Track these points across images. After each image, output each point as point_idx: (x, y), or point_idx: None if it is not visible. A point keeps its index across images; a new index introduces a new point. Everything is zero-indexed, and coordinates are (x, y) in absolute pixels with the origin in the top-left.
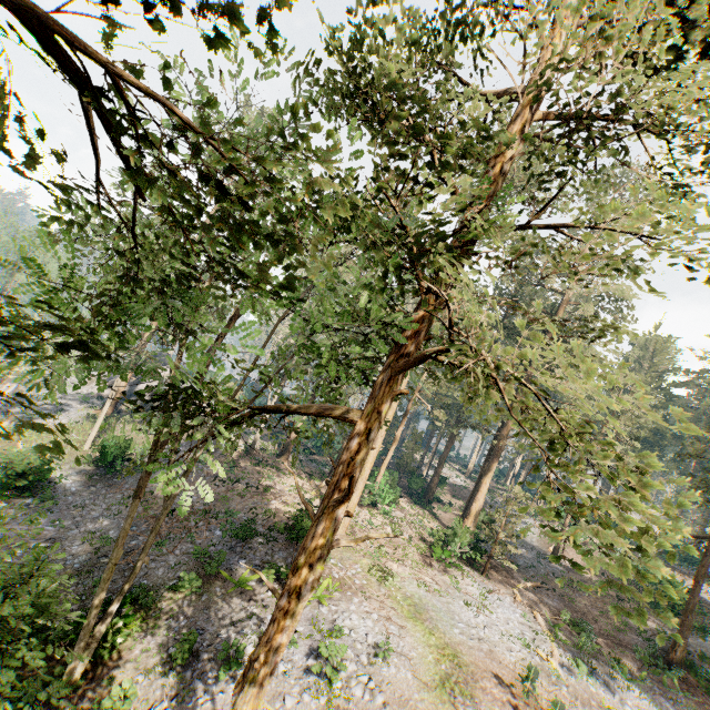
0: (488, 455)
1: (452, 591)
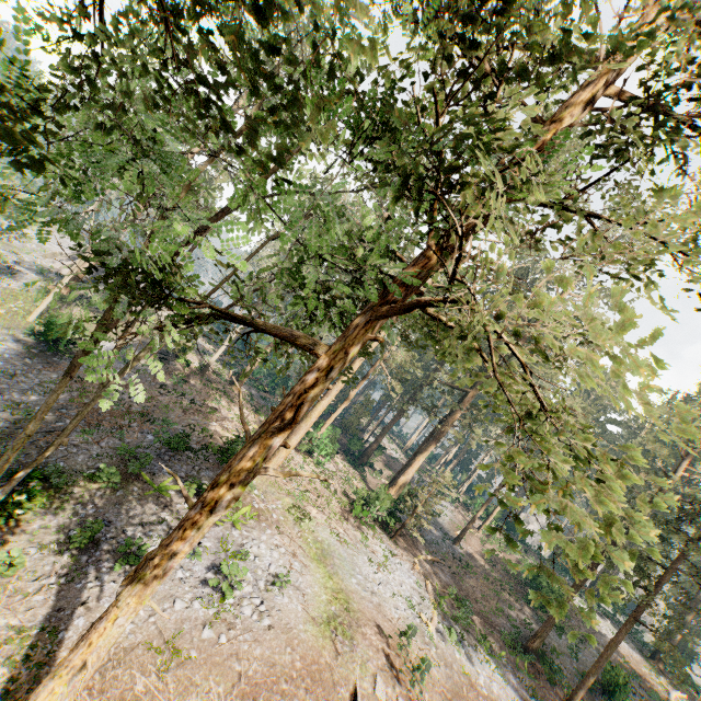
0: (429, 437)
1: (360, 546)
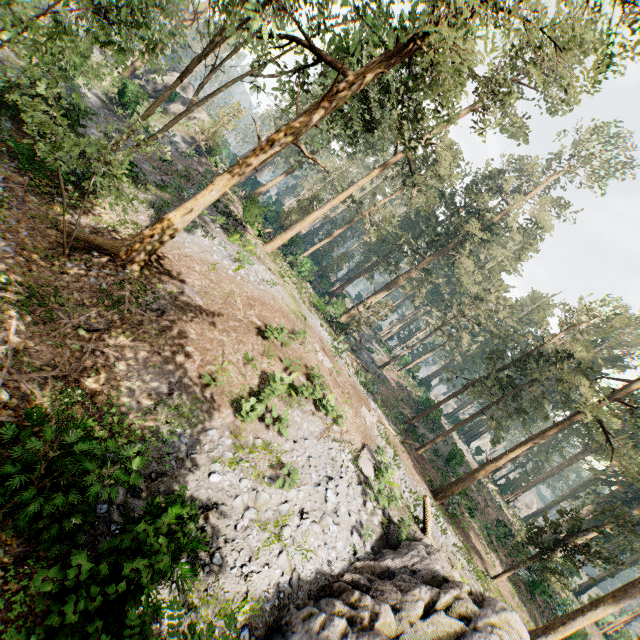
0: (385, 286)
1: (316, 318)
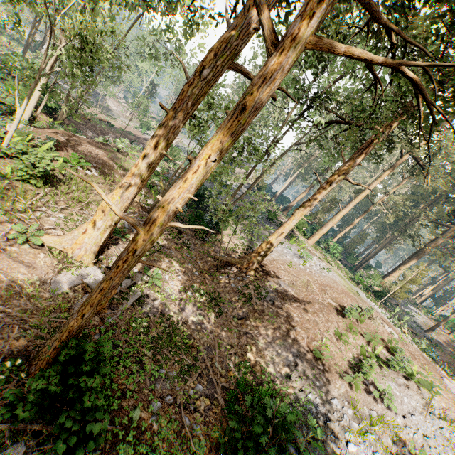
0: (412, 256)
1: (360, 291)
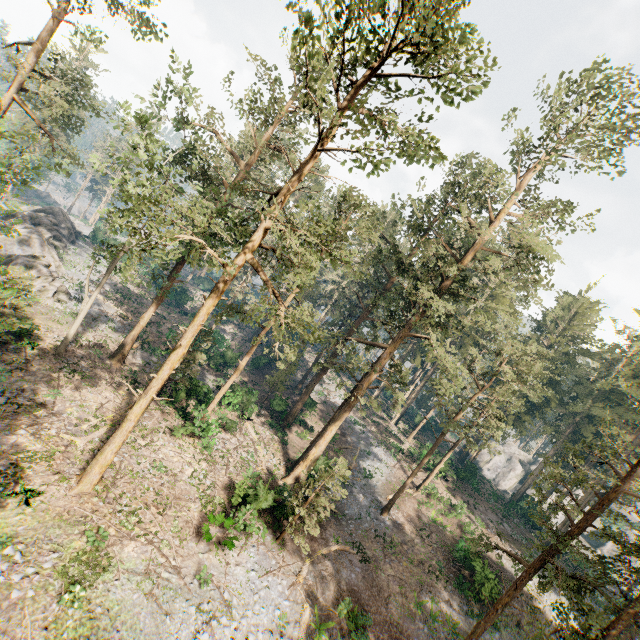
0: (345, 401)
1: (197, 584)
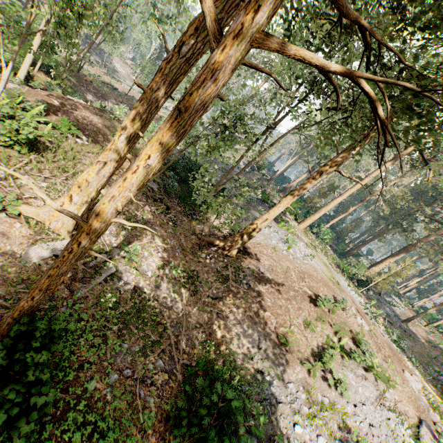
0: (401, 249)
1: (342, 279)
